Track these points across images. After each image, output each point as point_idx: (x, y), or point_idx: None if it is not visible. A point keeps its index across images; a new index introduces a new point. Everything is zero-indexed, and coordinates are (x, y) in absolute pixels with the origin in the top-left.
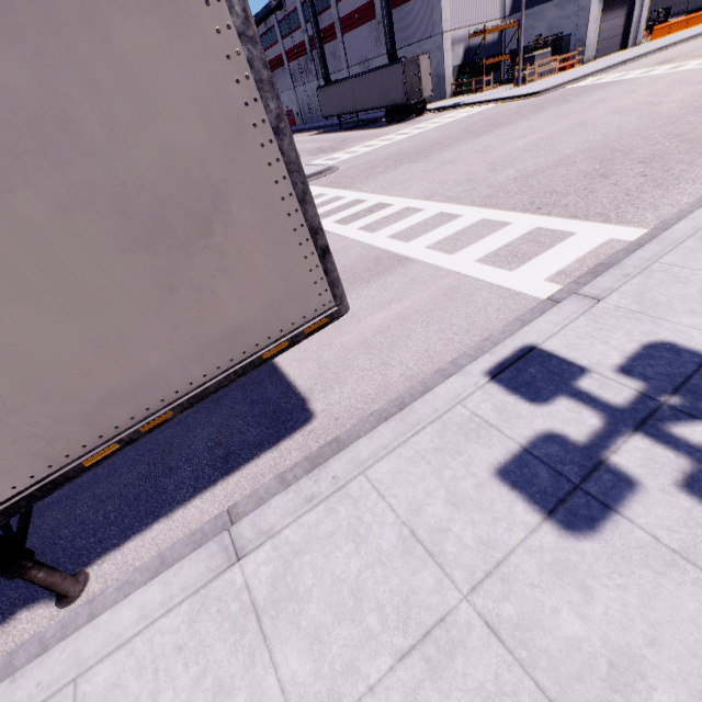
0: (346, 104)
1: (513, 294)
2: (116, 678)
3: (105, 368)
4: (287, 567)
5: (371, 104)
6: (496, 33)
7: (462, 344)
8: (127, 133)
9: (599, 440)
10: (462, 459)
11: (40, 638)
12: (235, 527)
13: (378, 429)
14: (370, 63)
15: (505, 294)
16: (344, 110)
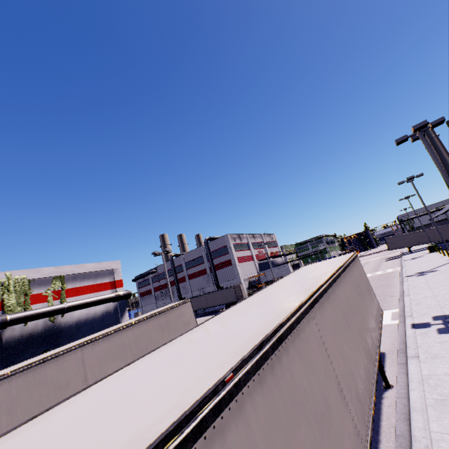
0: (201, 305)
1: (388, 324)
2: (428, 370)
3: (374, 311)
4: (428, 353)
5: (217, 303)
6: (257, 277)
7: (394, 333)
8: (363, 277)
9: (446, 326)
10: (430, 335)
11: (399, 389)
12: (408, 356)
13: (407, 339)
14: (204, 289)
15: (386, 325)
16: (200, 307)
